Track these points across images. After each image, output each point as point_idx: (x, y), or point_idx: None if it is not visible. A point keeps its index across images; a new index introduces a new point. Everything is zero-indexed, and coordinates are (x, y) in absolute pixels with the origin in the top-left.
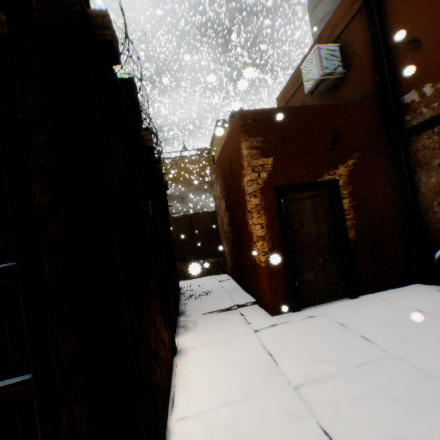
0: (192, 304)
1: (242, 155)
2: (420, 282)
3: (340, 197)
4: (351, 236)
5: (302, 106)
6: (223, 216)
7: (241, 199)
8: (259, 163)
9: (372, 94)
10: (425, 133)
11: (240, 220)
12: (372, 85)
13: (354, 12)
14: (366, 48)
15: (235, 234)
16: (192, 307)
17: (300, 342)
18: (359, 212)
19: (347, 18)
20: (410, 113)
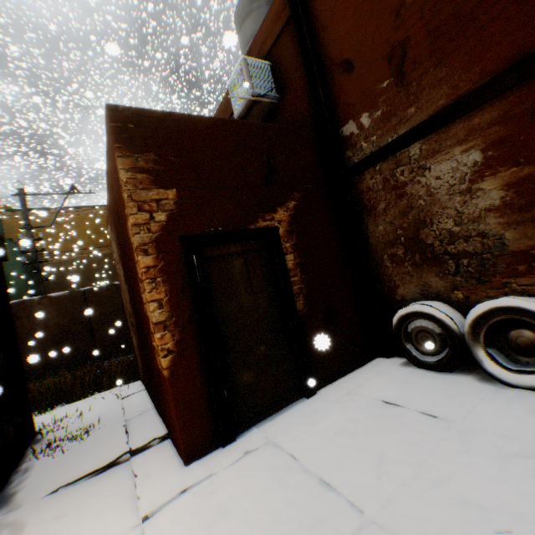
0: (41, 469)
1: (120, 182)
2: (382, 356)
3: (282, 252)
4: (301, 305)
5: (220, 118)
6: (124, 291)
7: (132, 259)
8: (151, 196)
9: (311, 125)
10: (369, 172)
11: (136, 295)
12: (310, 114)
13: (282, 23)
14: (300, 69)
15: (137, 319)
16: (39, 476)
17: (221, 530)
18: (308, 272)
19: (276, 31)
20: (352, 147)
